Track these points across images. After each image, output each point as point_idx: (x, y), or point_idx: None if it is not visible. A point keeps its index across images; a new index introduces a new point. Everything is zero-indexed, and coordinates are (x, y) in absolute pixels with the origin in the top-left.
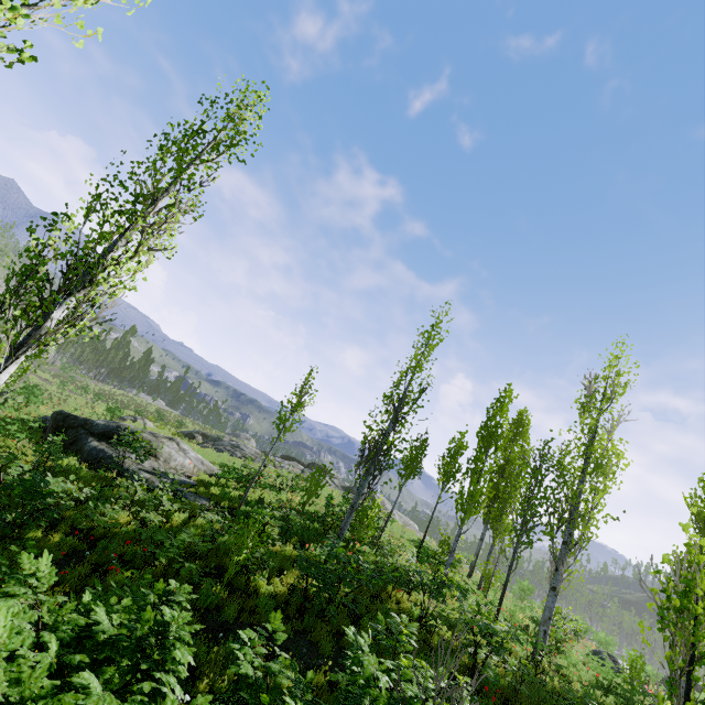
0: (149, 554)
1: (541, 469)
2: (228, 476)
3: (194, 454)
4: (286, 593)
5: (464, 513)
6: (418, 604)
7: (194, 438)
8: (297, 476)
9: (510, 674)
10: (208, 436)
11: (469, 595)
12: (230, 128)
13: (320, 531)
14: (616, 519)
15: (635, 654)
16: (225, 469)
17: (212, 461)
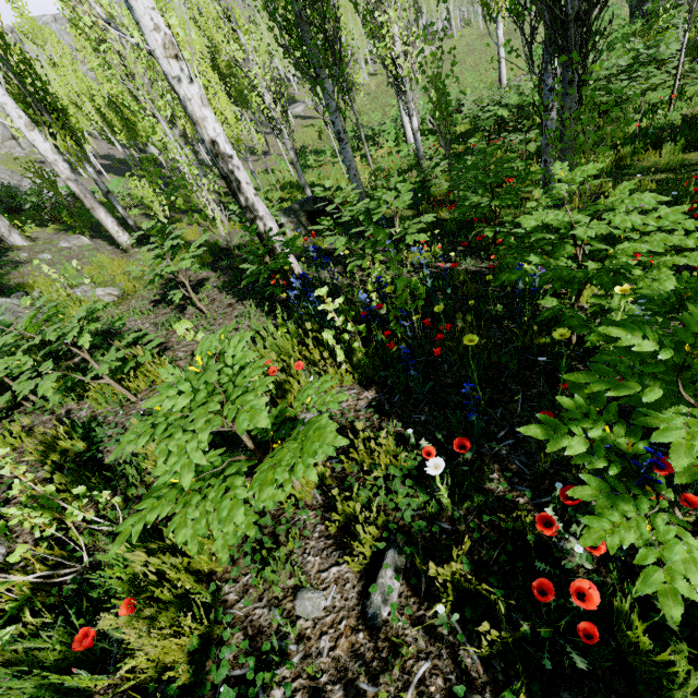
0: None
1: None
2: None
3: None
4: None
5: None
6: None
7: None
8: None
9: None
10: None
11: None
12: None
13: None
14: None
15: None
16: None
17: None
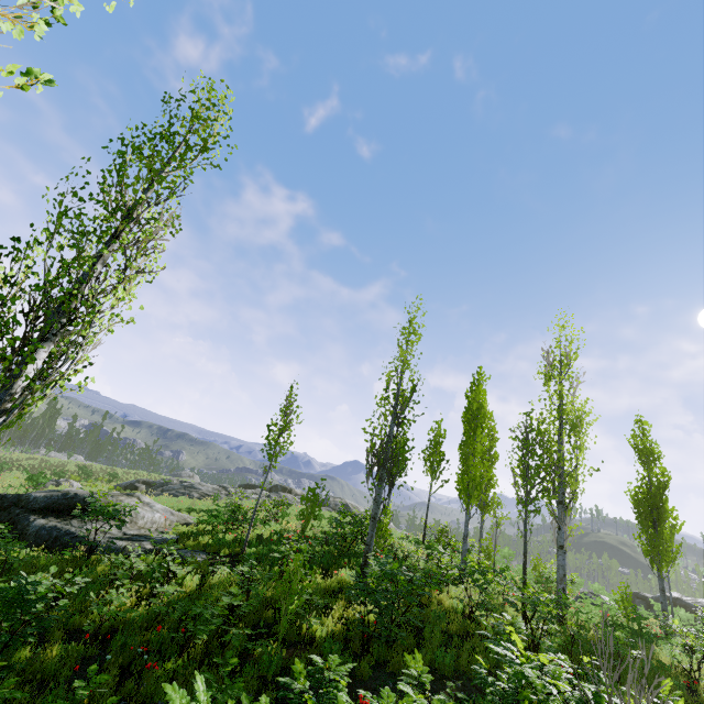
0: (189, 634)
1: (528, 440)
2: (217, 520)
3: (160, 505)
4: (342, 629)
5: (468, 498)
6: (455, 598)
7: (136, 489)
8: (276, 502)
9: (559, 639)
10: (151, 483)
11: (509, 575)
12: (202, 129)
13: (333, 553)
14: (597, 470)
15: (622, 586)
16: (196, 514)
17: (175, 508)
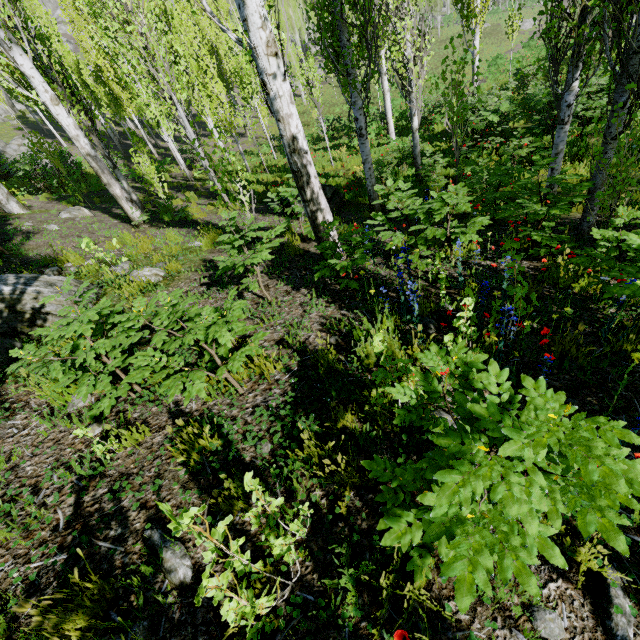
0: None
1: None
2: None
3: None
4: None
5: None
6: None
7: None
8: None
9: None
10: None
11: None
12: None
13: None
14: None
15: None
16: None
17: None
